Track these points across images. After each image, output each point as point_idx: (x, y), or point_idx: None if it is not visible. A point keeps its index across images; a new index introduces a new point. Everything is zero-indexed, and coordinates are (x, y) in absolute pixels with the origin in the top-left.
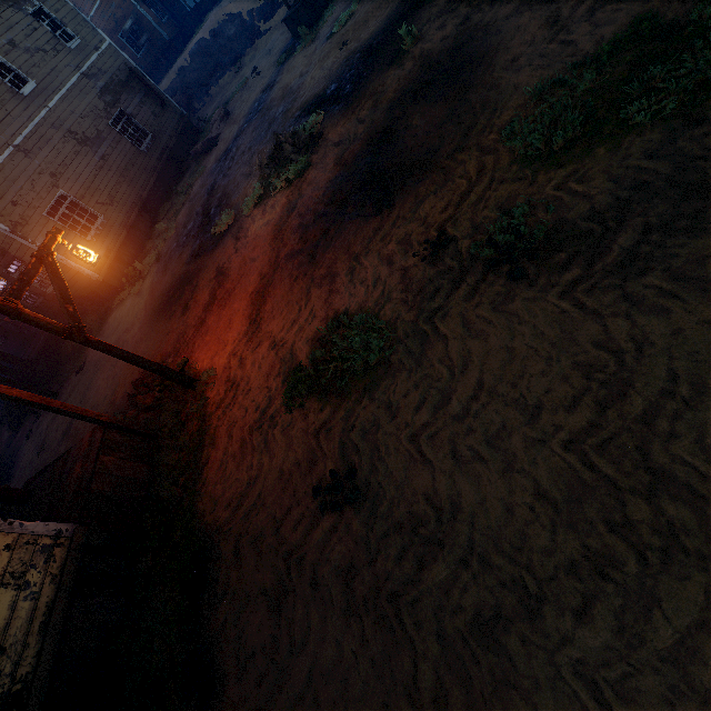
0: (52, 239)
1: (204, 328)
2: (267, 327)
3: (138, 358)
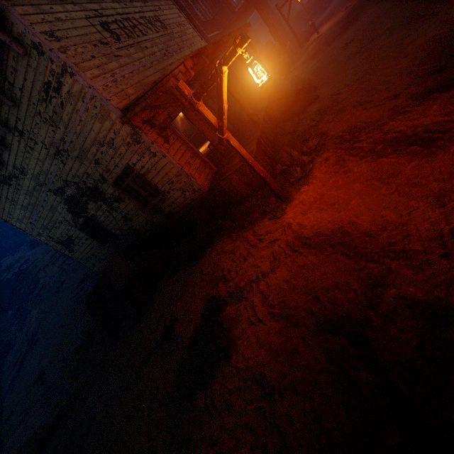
0: (233, 51)
1: (353, 164)
2: (283, 264)
3: (252, 167)
